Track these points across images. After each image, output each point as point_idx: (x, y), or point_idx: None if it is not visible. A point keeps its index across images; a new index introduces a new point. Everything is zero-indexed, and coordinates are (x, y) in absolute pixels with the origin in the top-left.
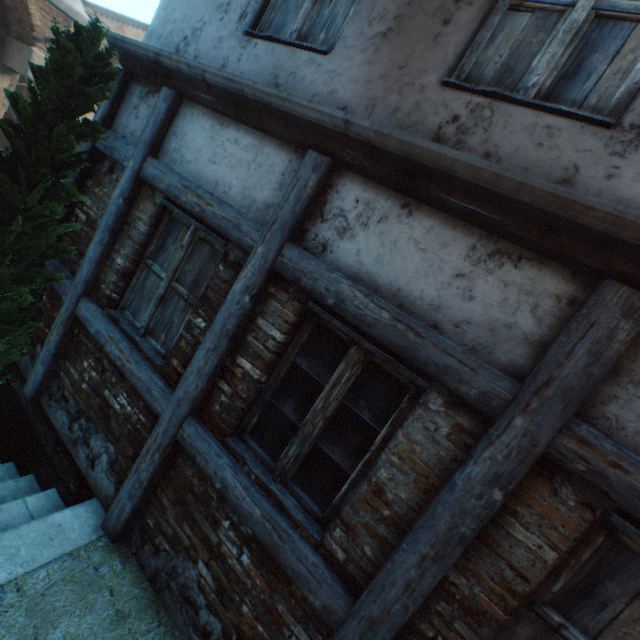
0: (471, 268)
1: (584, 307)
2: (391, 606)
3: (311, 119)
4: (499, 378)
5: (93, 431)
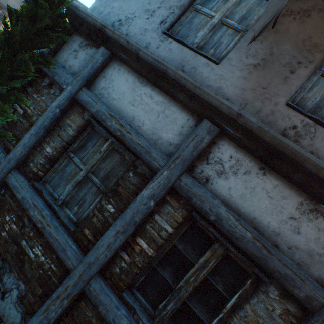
0: (299, 215)
1: None
2: None
3: (213, 103)
4: (318, 288)
5: (7, 270)
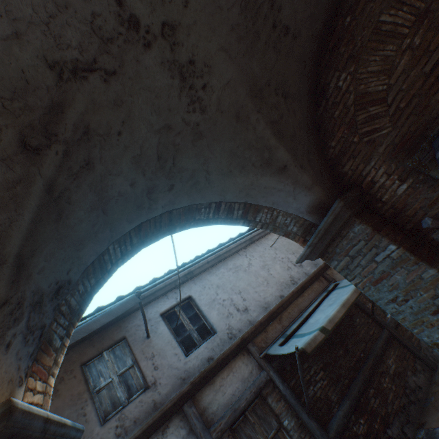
0: None
1: (186, 414)
2: None
3: None
4: None
5: None
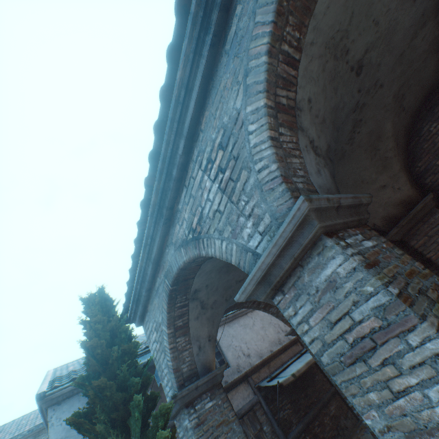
0: None
1: None
2: None
3: None
4: None
5: None
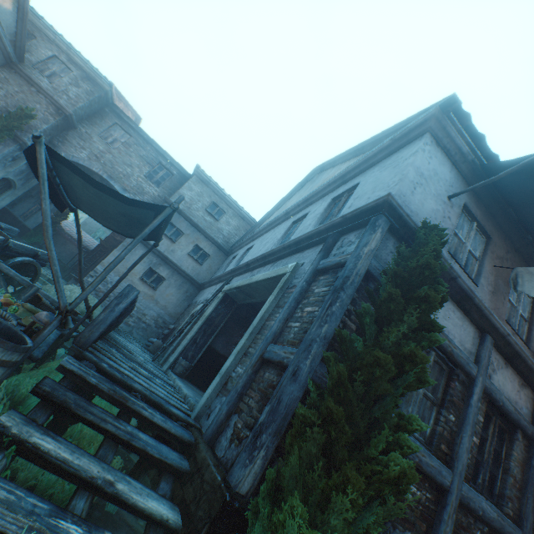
0: (519, 388)
1: None
2: (531, 520)
3: (496, 325)
4: (532, 426)
5: (390, 530)
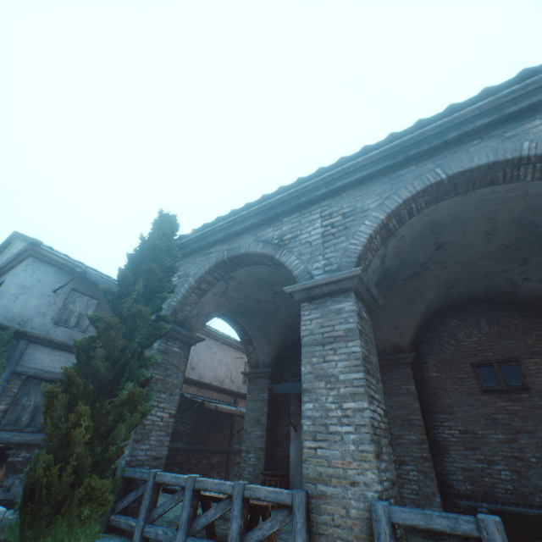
0: None
1: None
2: None
3: None
4: None
5: (5, 478)
